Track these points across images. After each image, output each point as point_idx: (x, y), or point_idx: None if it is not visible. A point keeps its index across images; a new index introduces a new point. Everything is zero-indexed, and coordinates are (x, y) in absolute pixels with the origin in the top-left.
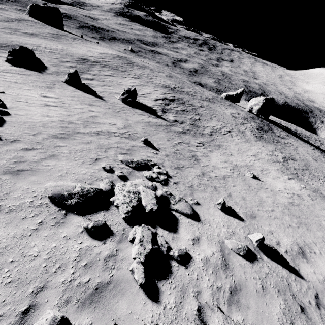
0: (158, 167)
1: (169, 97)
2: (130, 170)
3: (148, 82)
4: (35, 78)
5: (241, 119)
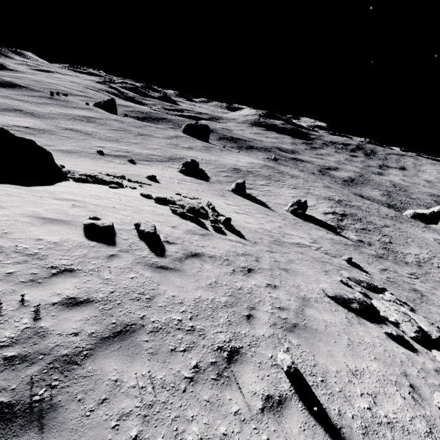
0: (391, 293)
1: (338, 211)
2: (364, 289)
3: (307, 192)
4: (206, 186)
5: None
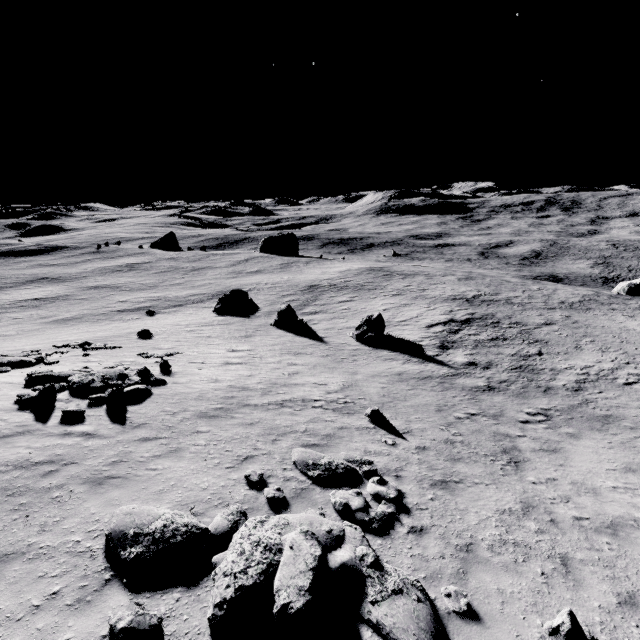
0: (379, 480)
1: (460, 316)
2: (304, 485)
3: (416, 297)
4: (236, 326)
5: None
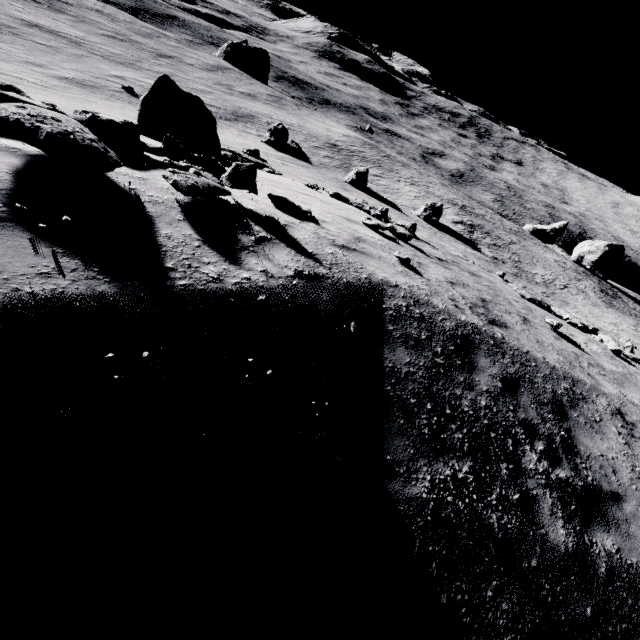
0: None
1: (466, 221)
2: None
3: (428, 192)
4: (317, 173)
5: (572, 271)
